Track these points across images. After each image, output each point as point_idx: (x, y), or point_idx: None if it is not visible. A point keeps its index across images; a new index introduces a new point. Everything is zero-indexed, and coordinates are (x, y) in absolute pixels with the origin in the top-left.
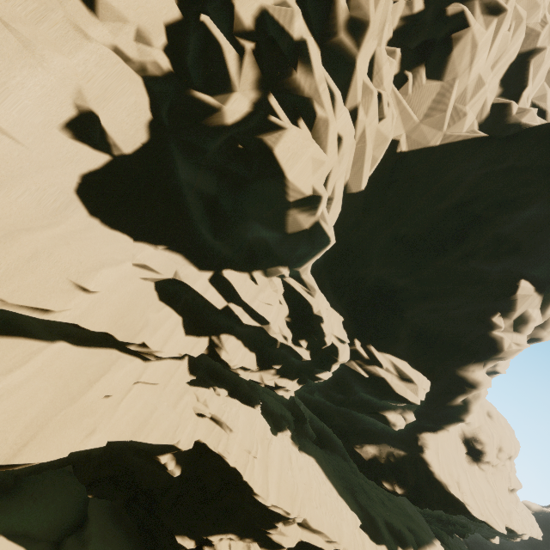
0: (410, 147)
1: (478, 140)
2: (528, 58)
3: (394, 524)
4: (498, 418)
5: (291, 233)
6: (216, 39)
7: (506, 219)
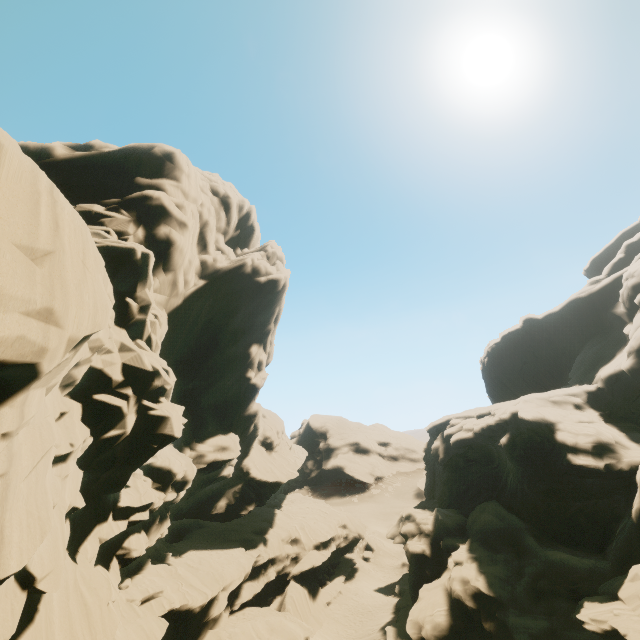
0: (169, 312)
1: (203, 287)
2: (206, 227)
3: (256, 528)
4: (269, 414)
5: None
6: (117, 406)
7: (234, 320)
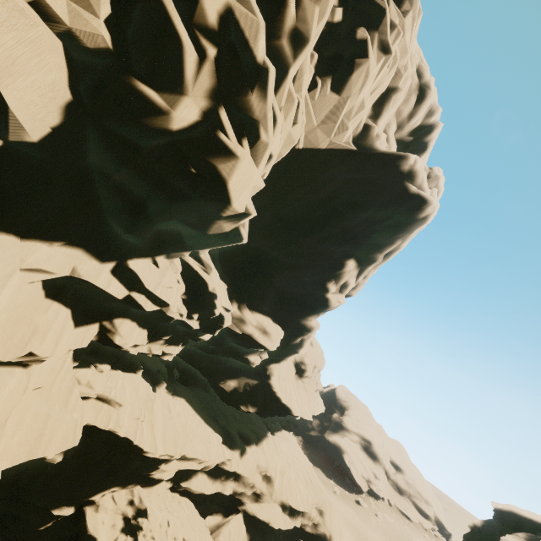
0: (305, 145)
1: (350, 151)
2: (392, 93)
3: (243, 432)
4: (316, 346)
5: (211, 234)
6: (178, 34)
7: (353, 216)
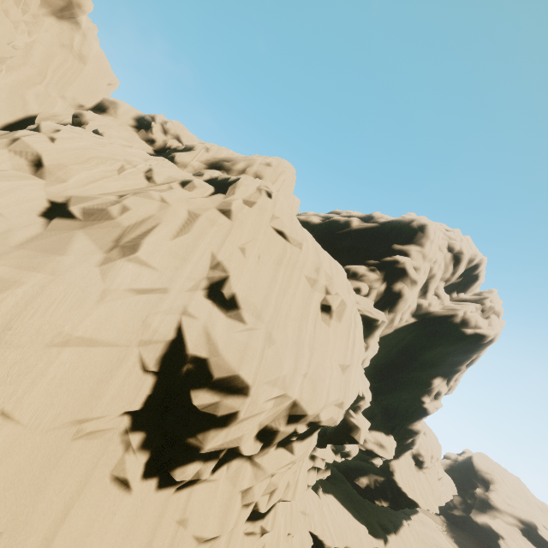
0: (380, 336)
1: (412, 323)
2: (431, 279)
3: (382, 521)
4: (429, 434)
5: None
6: None
7: (427, 353)
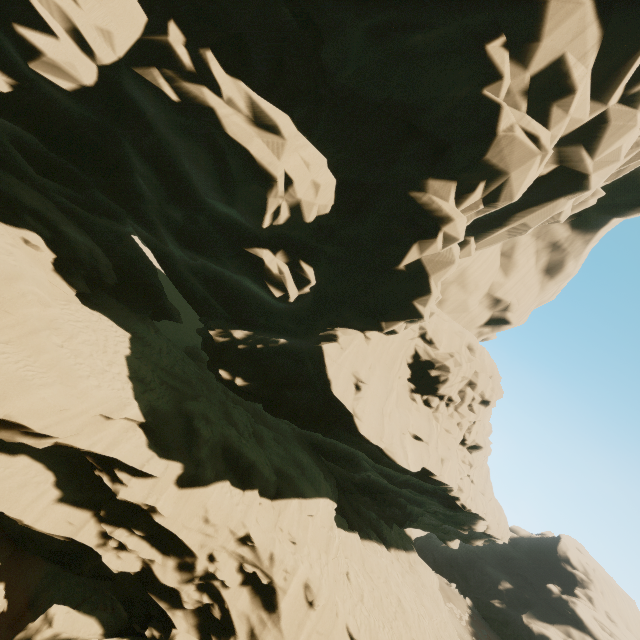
0: None
1: None
2: None
3: (243, 454)
4: (482, 356)
5: None
6: None
7: None
